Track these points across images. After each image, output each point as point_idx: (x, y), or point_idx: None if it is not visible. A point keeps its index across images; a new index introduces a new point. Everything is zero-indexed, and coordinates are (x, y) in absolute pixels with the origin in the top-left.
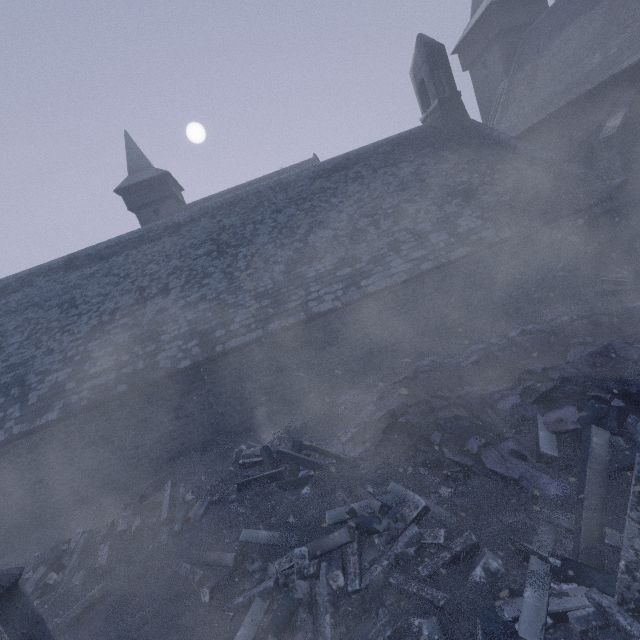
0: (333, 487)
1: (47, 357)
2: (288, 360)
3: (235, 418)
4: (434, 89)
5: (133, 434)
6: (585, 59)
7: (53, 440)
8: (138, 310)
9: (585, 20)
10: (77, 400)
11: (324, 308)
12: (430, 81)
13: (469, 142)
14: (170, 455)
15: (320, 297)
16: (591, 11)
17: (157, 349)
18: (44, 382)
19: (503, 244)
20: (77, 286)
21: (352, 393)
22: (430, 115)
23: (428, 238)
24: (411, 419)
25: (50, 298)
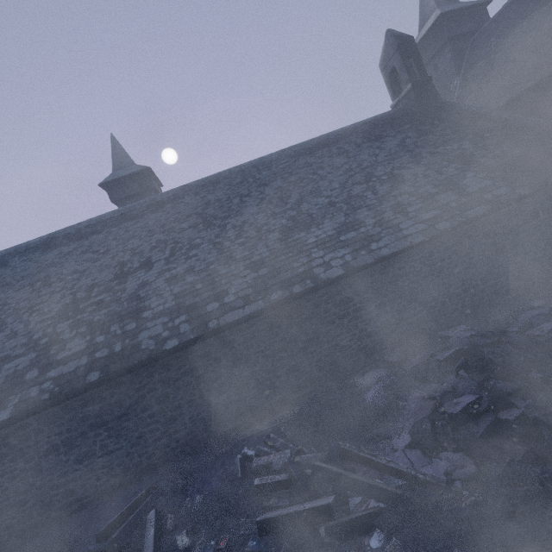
0: (444, 547)
1: (9, 341)
2: (293, 337)
3: (231, 410)
4: (407, 74)
5: (105, 435)
6: (549, 43)
7: (2, 447)
8: (117, 285)
9: (541, 13)
10: (37, 393)
11: (334, 274)
12: (402, 68)
13: (448, 117)
14: (150, 461)
15: (326, 263)
16: (546, 5)
17: (138, 327)
18: (0, 371)
19: (521, 202)
20: (53, 264)
21: (372, 375)
22: (402, 99)
23: (435, 199)
24: (542, 418)
25: (23, 277)
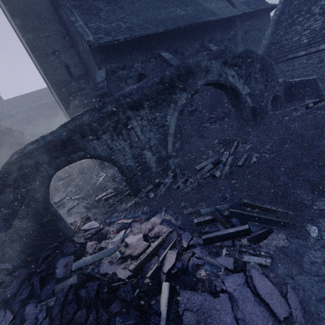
0: None
1: None
2: None
3: None
4: None
5: None
6: None
7: None
8: None
9: None
10: None
11: None
12: None
13: None
14: None
15: None
16: None
17: None
18: None
19: None
20: None
21: None
22: None
23: None
24: None
25: None
